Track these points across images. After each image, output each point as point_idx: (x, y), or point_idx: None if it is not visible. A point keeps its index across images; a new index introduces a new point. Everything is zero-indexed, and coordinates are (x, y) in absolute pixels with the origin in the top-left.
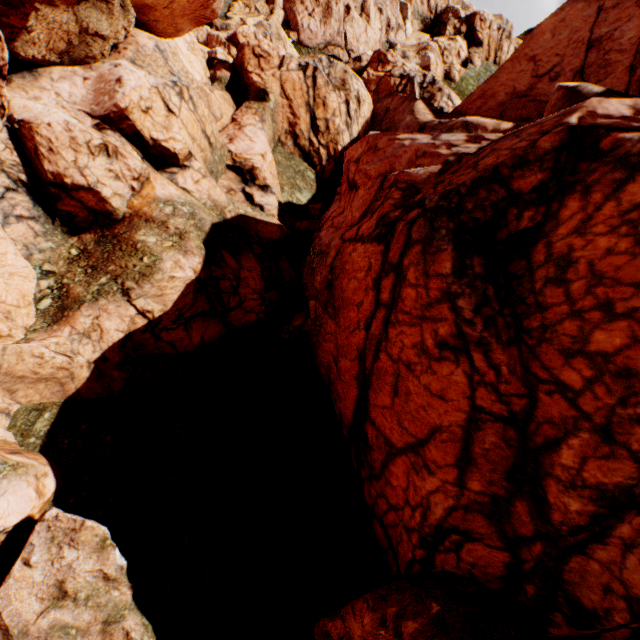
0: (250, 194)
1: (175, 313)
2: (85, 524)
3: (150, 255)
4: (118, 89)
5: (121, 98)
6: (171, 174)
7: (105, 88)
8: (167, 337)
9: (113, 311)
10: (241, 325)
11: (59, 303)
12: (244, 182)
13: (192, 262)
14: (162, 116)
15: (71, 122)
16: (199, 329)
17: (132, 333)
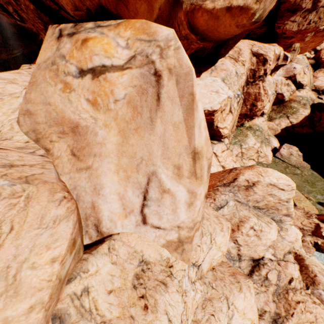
0: (320, 98)
1: (299, 124)
2: (293, 146)
3: (295, 109)
4: (294, 70)
5: (295, 72)
6: (298, 91)
7: (289, 70)
8: (295, 129)
9: (283, 121)
10: (318, 131)
11: (268, 119)
12: (318, 94)
13: (307, 111)
14: (301, 75)
15: (282, 79)
16: (305, 129)
17: (286, 127)
